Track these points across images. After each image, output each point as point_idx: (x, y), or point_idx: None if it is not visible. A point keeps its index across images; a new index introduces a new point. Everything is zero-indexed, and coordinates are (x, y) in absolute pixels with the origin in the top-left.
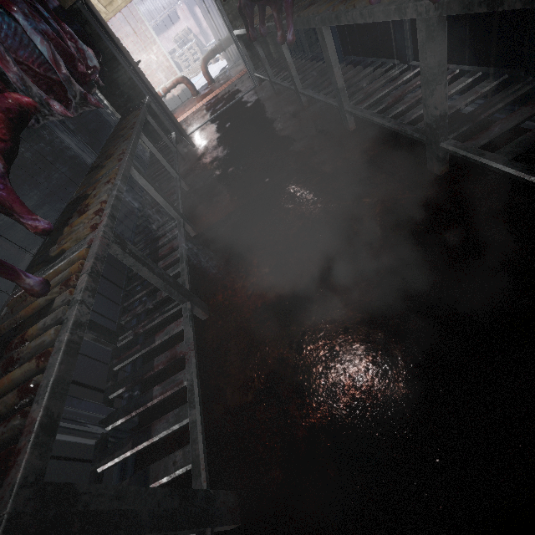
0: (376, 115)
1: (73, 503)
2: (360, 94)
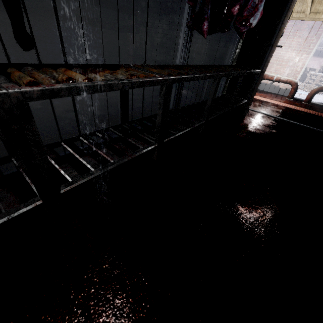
0: None
1: None
2: None
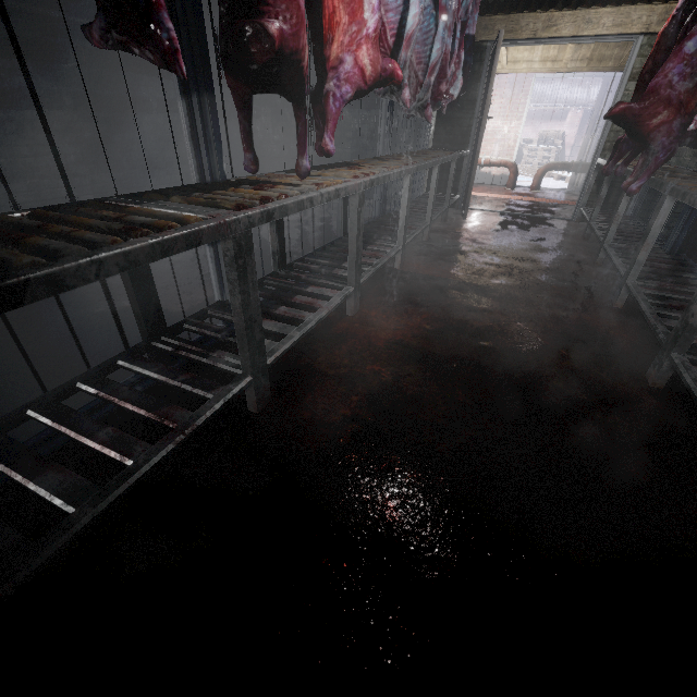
0: (646, 303)
1: (247, 254)
2: (654, 283)
